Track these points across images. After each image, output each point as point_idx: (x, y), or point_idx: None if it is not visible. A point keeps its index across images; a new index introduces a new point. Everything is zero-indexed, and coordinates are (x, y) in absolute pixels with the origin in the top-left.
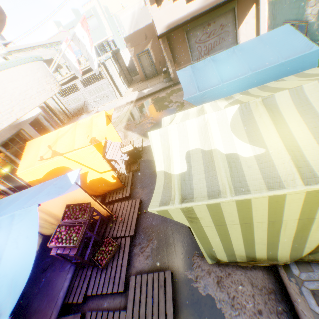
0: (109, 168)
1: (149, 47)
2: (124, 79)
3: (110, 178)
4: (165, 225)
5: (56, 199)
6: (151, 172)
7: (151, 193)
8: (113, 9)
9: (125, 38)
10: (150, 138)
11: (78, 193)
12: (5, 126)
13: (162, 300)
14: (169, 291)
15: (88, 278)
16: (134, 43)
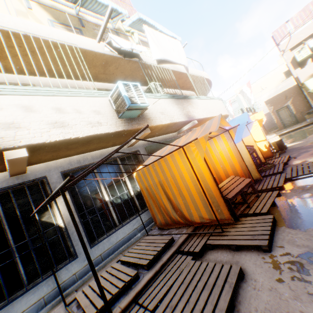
0: (263, 138)
1: (288, 103)
2: None
3: (262, 147)
4: None
5: None
6: (297, 149)
7: (299, 153)
8: None
9: (266, 101)
10: (305, 83)
11: (247, 139)
12: (214, 116)
13: None
14: None
15: None
16: (273, 103)
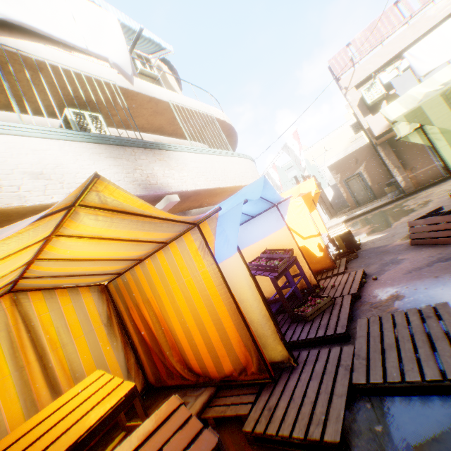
0: (316, 232)
1: (361, 169)
2: (326, 211)
3: (315, 248)
4: (420, 280)
5: (255, 244)
6: (379, 253)
7: (383, 265)
8: (313, 161)
9: (330, 166)
10: (383, 112)
11: (280, 235)
12: (228, 186)
13: (434, 328)
14: (449, 319)
15: (284, 332)
16: (340, 169)
